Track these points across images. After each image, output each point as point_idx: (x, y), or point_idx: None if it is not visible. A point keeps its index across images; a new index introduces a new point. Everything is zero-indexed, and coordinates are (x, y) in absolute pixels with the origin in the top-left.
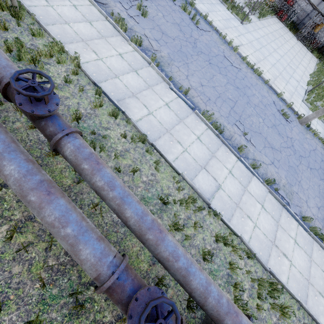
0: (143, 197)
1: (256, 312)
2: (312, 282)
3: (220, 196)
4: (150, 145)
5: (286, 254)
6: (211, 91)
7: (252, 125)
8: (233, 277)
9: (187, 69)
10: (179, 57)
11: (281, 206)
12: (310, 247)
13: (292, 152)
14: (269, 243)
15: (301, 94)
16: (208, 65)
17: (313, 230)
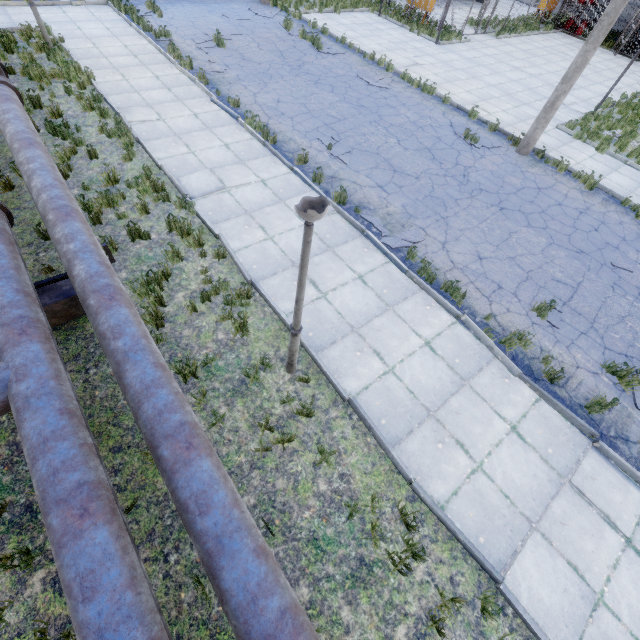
0: (90, 178)
1: (190, 316)
2: (364, 333)
3: (220, 199)
4: (137, 143)
5: (318, 282)
6: (295, 107)
7: (364, 144)
8: (174, 272)
9: (262, 87)
10: (256, 78)
11: (359, 233)
12: (401, 294)
13: (454, 182)
14: (286, 262)
15: (561, 120)
16: (310, 85)
17: (422, 271)
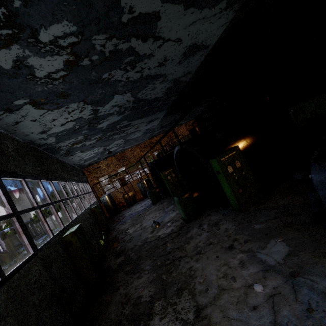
0: None
1: None
2: None
3: None
4: None
5: None
6: None
7: None
8: None
9: None
10: None
11: None
12: None
13: None
14: None
15: None
16: None
17: None
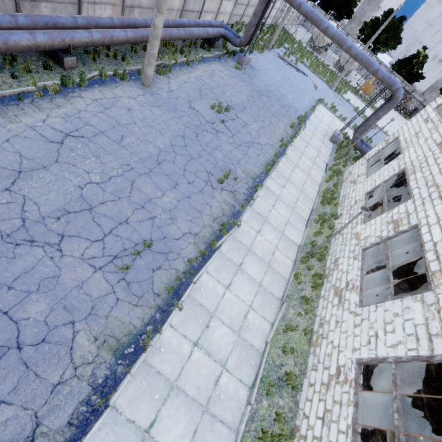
0: None
1: None
2: None
3: None
4: None
5: None
6: None
7: None
8: None
9: None
10: None
11: None
12: None
13: None
14: None
15: None
16: None
17: None
